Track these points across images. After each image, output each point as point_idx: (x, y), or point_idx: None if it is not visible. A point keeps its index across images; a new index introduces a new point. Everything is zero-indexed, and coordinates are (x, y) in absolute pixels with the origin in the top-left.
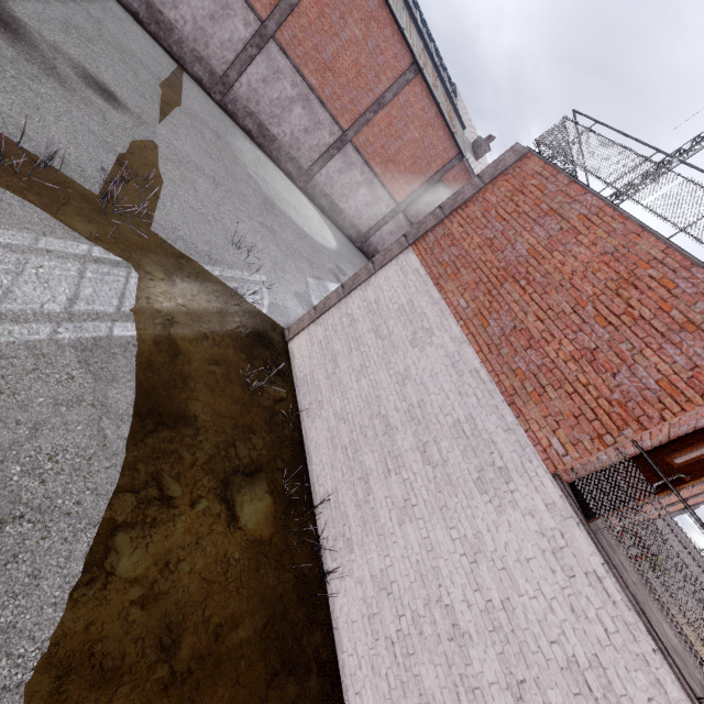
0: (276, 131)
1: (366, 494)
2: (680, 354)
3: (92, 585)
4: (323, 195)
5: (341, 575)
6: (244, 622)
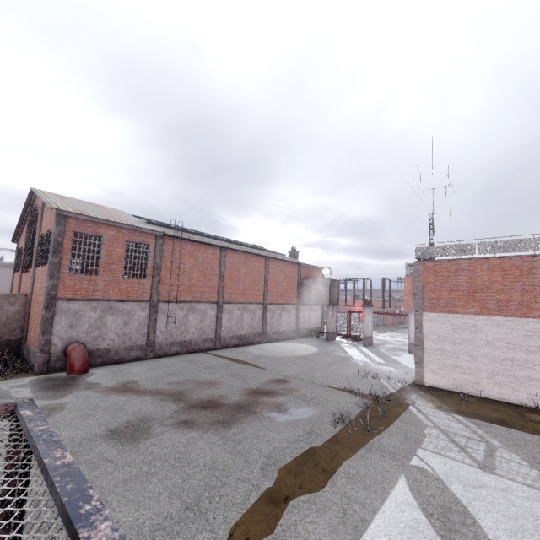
0: (243, 332)
1: (538, 381)
2: (539, 275)
3: None
4: (273, 334)
5: None
6: None
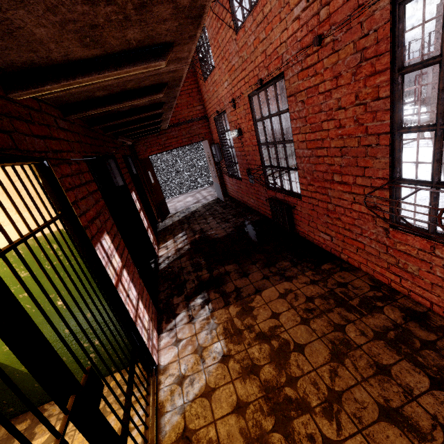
0: None
1: None
2: None
3: None
4: None
5: None
6: None
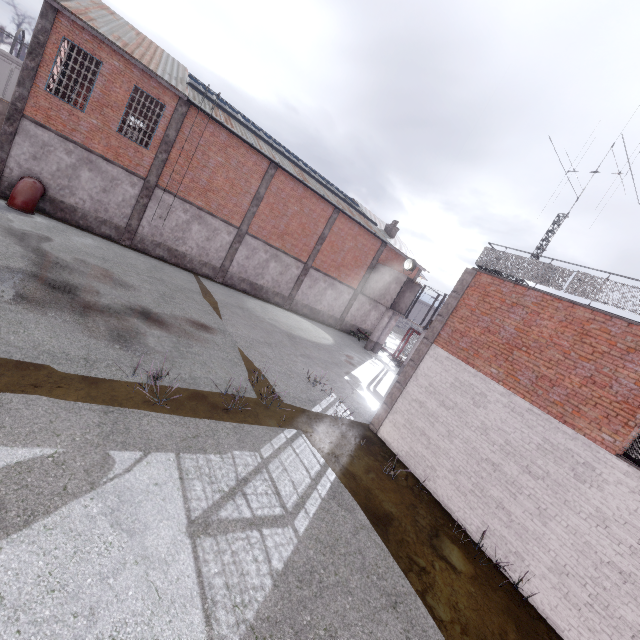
0: (262, 282)
1: (508, 516)
2: (636, 366)
3: (442, 629)
4: (304, 306)
5: (527, 579)
6: (507, 628)
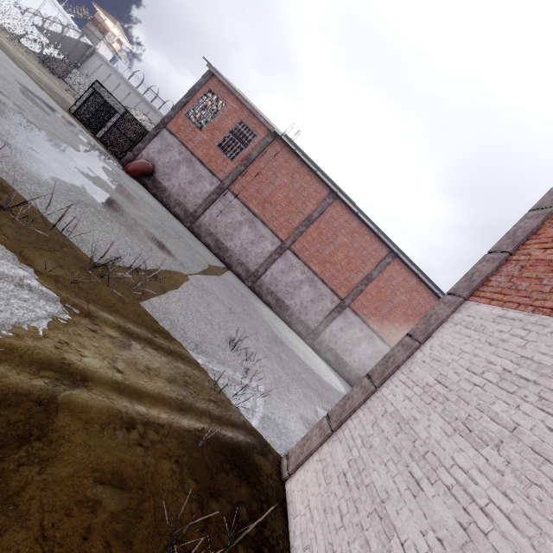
0: (289, 302)
1: None
2: None
3: None
4: (329, 349)
5: None
6: None
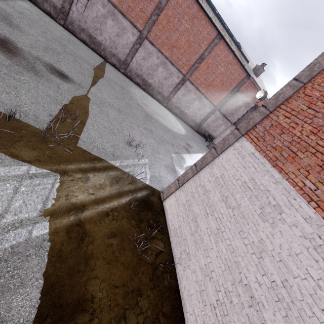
0: (151, 81)
1: None
2: None
3: None
4: (176, 107)
5: None
6: None
